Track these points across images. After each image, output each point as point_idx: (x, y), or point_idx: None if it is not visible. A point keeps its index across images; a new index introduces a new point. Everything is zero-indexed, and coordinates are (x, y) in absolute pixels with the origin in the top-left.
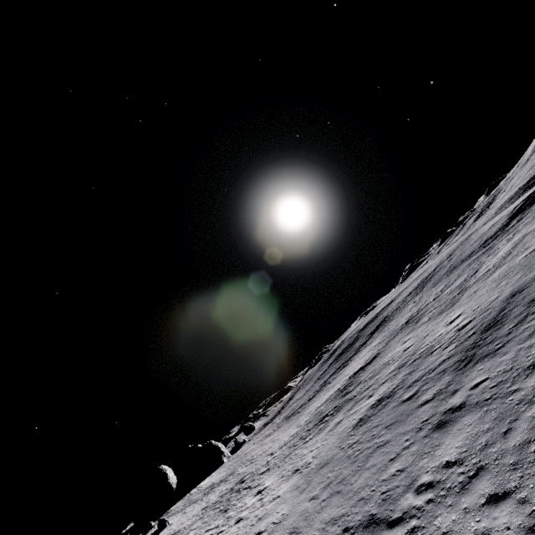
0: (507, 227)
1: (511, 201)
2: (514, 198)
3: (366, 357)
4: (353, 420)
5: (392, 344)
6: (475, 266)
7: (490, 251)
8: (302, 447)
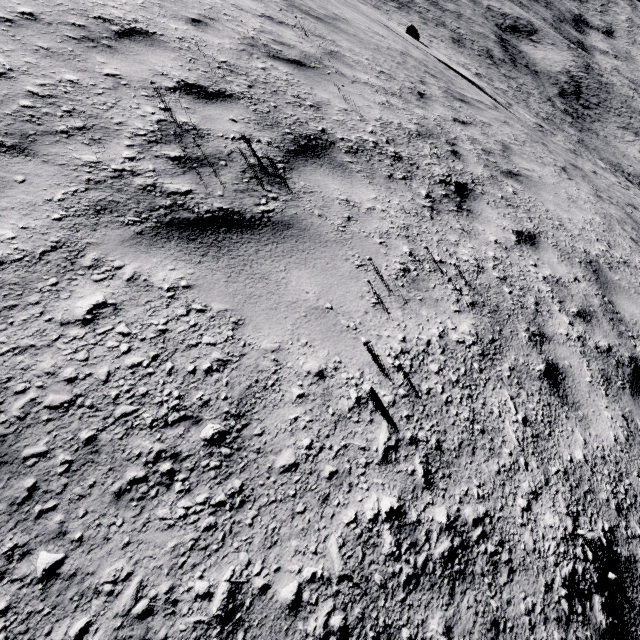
0: None
1: None
2: None
3: None
4: (445, 36)
5: None
6: None
7: None
8: (399, 11)
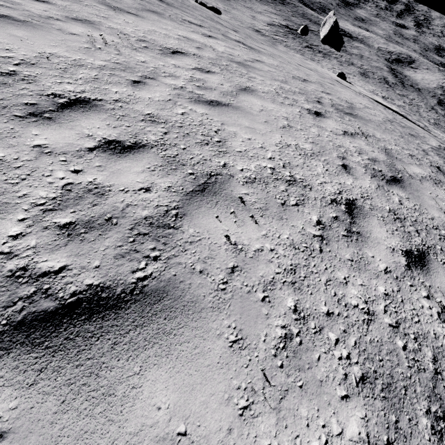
0: None
1: None
2: None
3: (280, 19)
4: (355, 72)
5: (314, 38)
6: None
7: None
8: (324, 59)
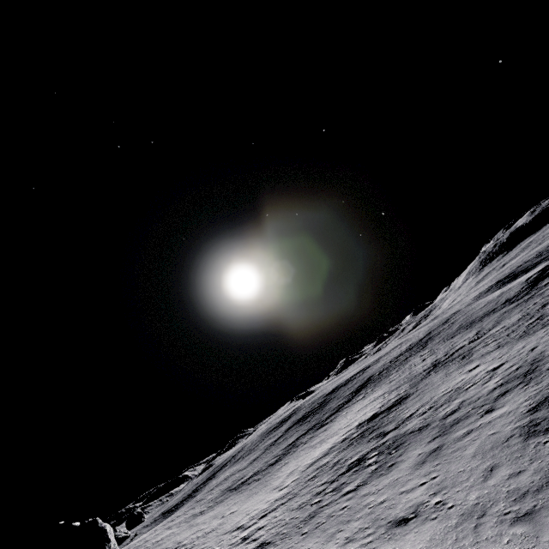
0: (538, 286)
1: (491, 291)
2: (493, 289)
3: (375, 405)
4: (495, 434)
5: (433, 381)
6: (527, 307)
7: (540, 295)
8: (350, 498)
